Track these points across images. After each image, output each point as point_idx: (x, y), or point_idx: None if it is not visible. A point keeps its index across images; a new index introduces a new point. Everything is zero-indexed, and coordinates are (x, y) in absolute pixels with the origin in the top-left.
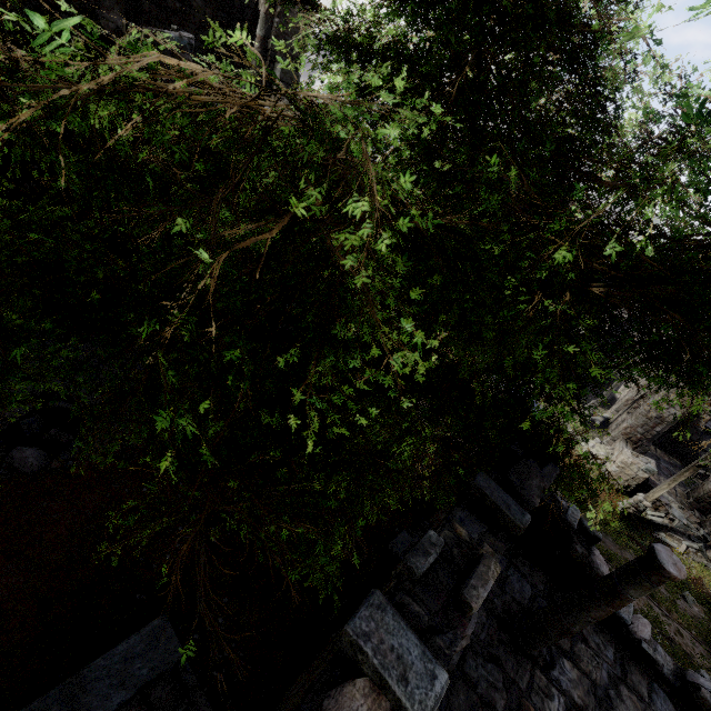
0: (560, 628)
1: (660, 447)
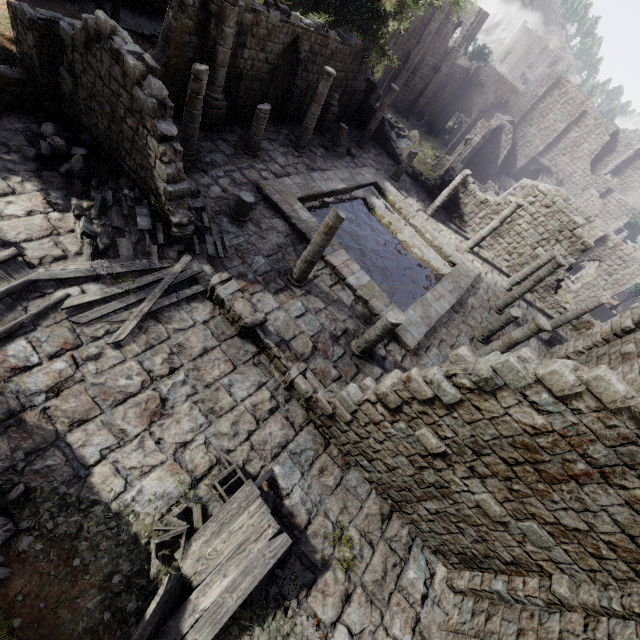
0: (368, 129)
1: (478, 180)
